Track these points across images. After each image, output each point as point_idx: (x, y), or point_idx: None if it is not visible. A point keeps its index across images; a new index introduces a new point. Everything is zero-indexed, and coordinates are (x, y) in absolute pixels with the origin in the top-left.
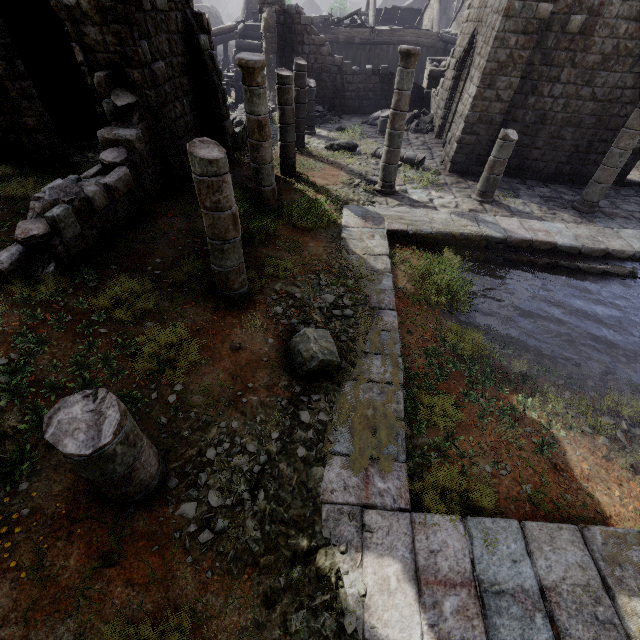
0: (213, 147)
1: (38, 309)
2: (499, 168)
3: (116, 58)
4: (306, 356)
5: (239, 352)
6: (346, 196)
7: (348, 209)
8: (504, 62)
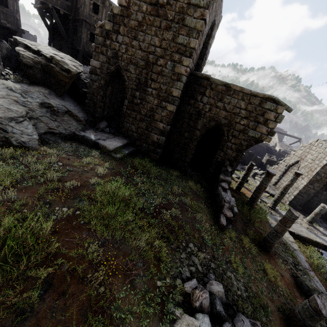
0: (295, 211)
1: (238, 244)
2: (319, 215)
3: (232, 158)
4: (311, 288)
5: (284, 277)
6: (263, 207)
7: (268, 215)
8: (318, 179)
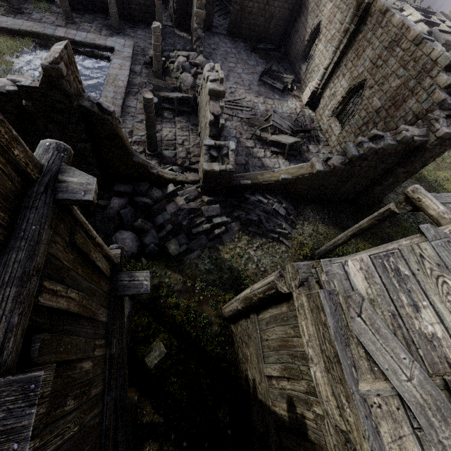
0: None
1: None
2: (63, 4)
3: None
4: None
5: None
6: None
7: None
8: None
